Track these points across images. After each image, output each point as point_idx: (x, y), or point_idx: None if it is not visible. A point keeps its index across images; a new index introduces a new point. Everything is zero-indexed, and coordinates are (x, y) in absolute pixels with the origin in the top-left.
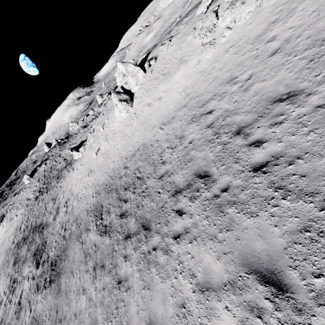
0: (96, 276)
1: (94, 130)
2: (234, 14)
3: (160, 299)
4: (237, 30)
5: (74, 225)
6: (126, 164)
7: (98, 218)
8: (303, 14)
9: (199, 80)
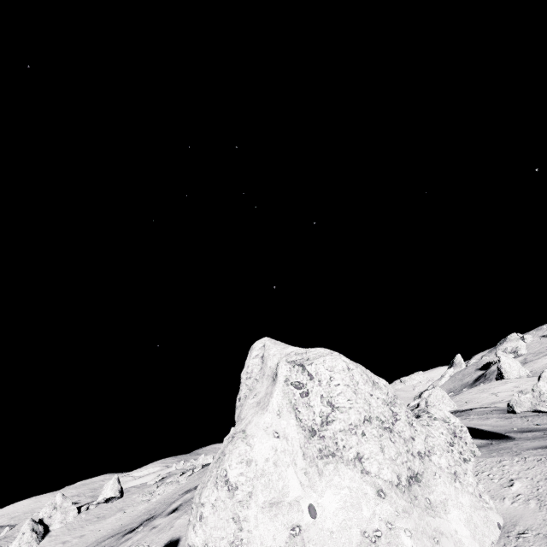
0: None
1: None
2: (166, 487)
3: None
4: (164, 495)
5: None
6: None
7: None
8: (184, 491)
9: (127, 520)
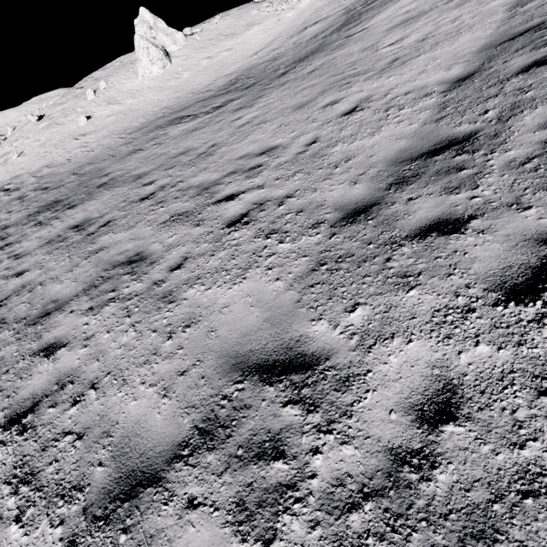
0: (255, 103)
1: (43, 116)
2: None
3: (384, 27)
4: None
5: (89, 166)
6: (199, 93)
7: (180, 121)
8: None
9: (288, 25)
